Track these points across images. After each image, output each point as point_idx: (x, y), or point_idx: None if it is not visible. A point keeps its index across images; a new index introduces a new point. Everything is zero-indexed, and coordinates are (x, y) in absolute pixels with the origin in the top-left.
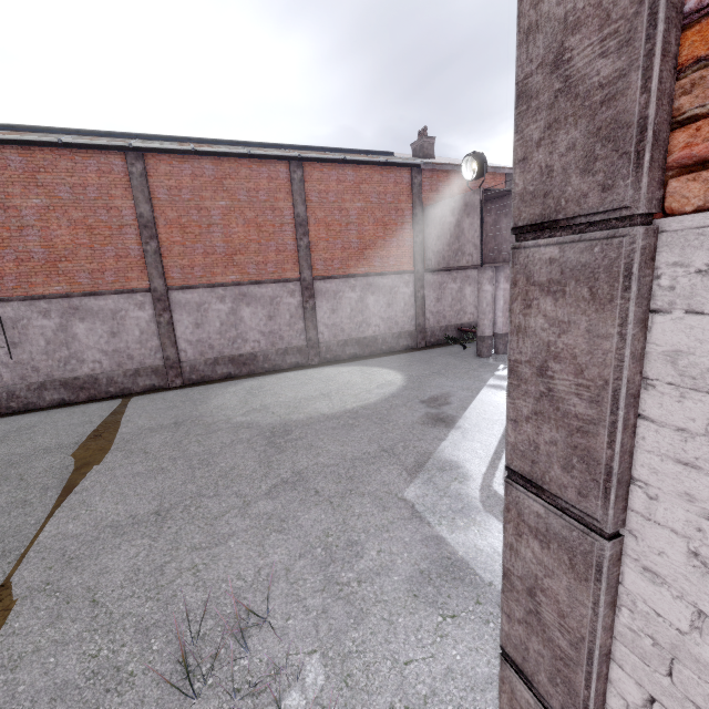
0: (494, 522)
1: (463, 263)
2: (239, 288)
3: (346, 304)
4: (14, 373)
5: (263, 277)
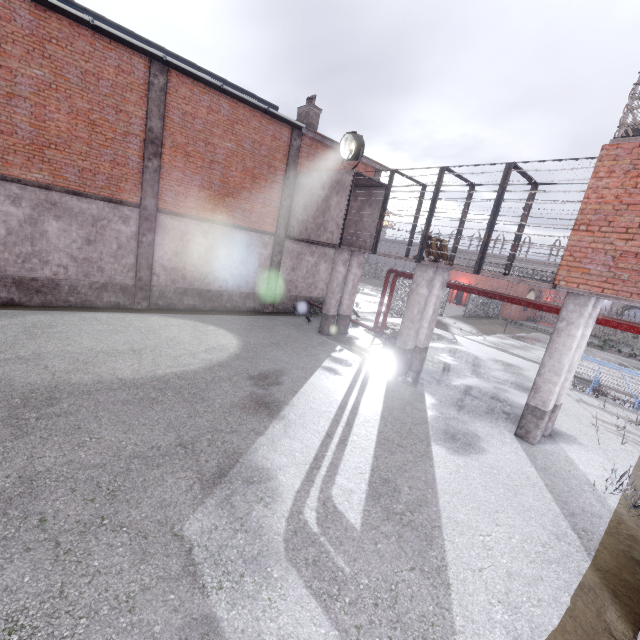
0: (295, 580)
1: (324, 239)
2: (47, 193)
3: (193, 249)
4: None
5: (87, 189)
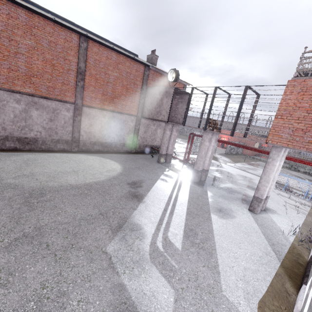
0: (155, 270)
1: (160, 118)
2: (32, 98)
3: (99, 123)
4: None
5: (50, 95)
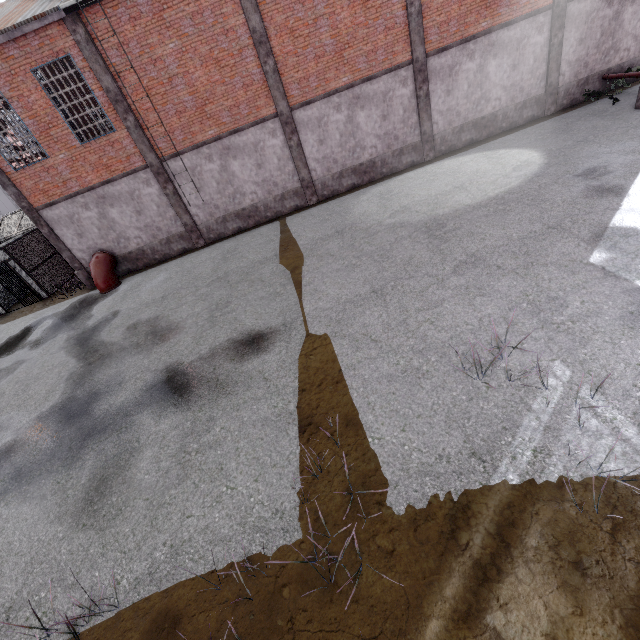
0: None
1: None
2: (352, 91)
3: (462, 79)
4: (205, 213)
5: (373, 70)
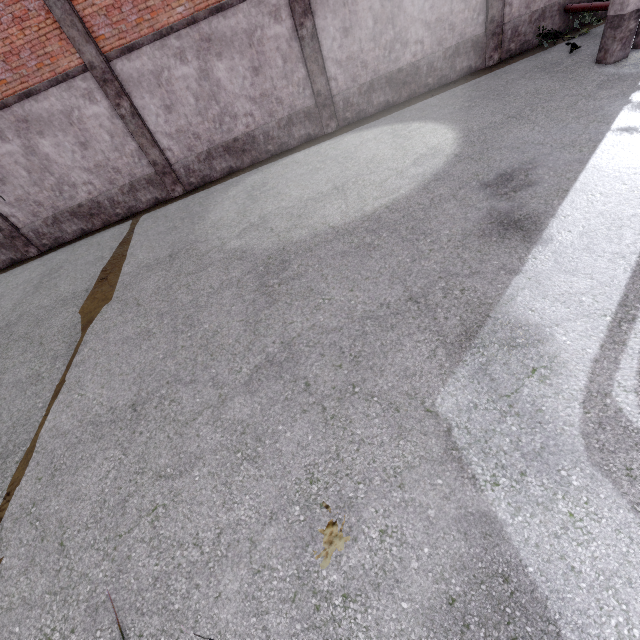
0: (611, 497)
1: None
2: (197, 28)
3: (364, 10)
4: (24, 212)
5: None
